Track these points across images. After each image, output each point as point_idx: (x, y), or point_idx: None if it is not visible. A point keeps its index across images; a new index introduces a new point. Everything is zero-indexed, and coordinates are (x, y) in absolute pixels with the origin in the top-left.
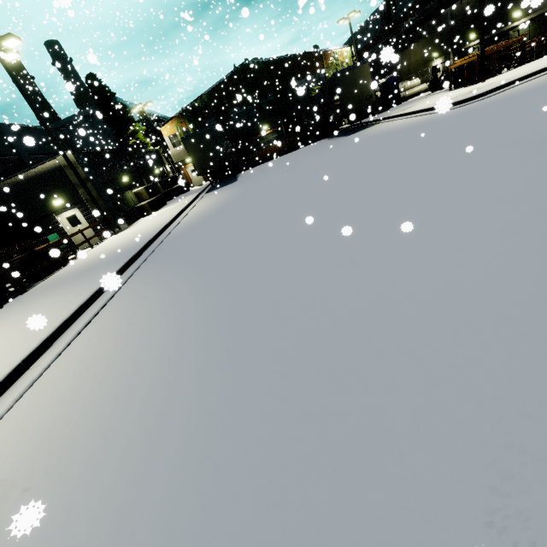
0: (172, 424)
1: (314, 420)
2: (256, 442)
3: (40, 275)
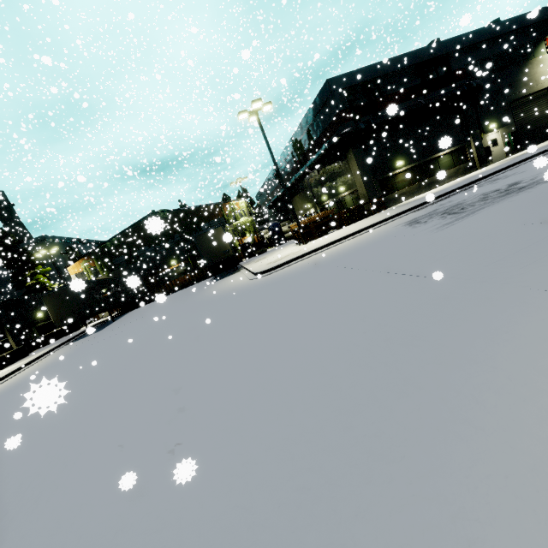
0: None
1: None
2: None
3: None
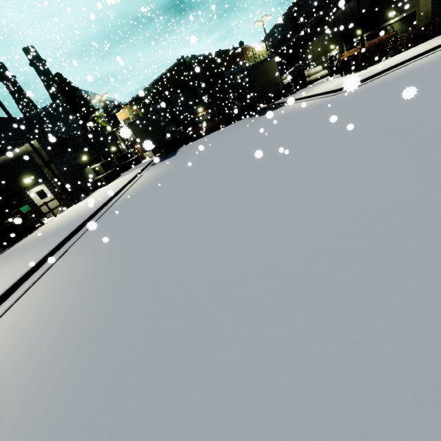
0: (43, 394)
1: (136, 396)
2: (91, 416)
3: (11, 242)
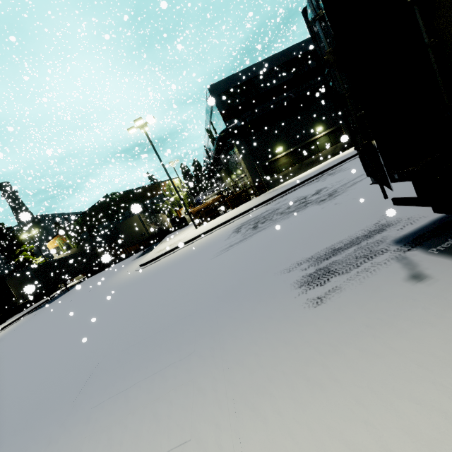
0: None
1: None
2: None
3: None
